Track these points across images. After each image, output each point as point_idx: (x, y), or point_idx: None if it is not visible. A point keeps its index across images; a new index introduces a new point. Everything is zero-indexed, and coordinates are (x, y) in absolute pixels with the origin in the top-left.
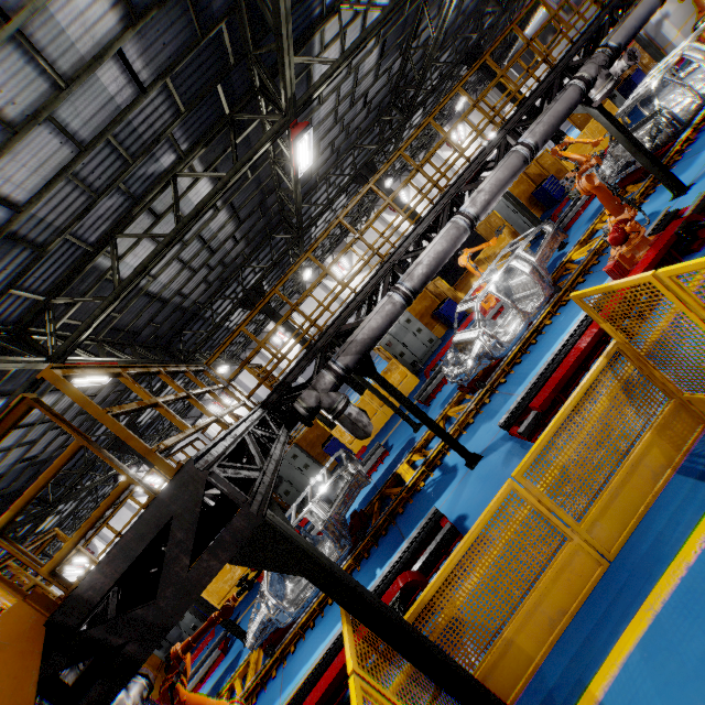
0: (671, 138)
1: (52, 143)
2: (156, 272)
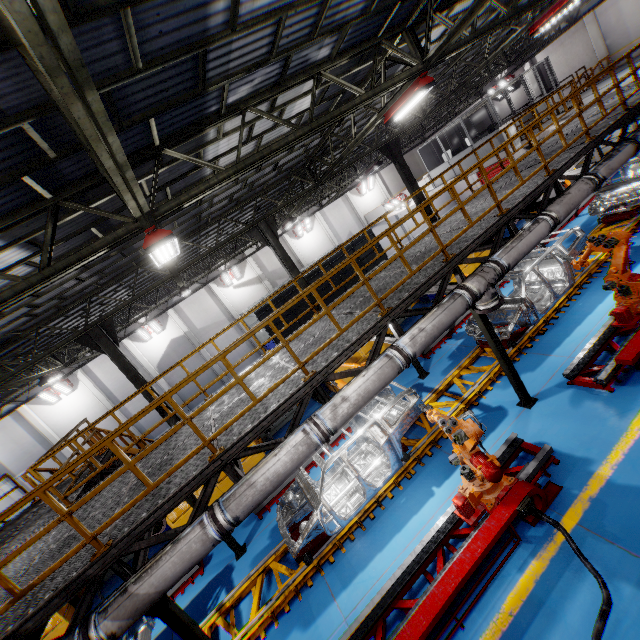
0: (528, 325)
1: None
2: None
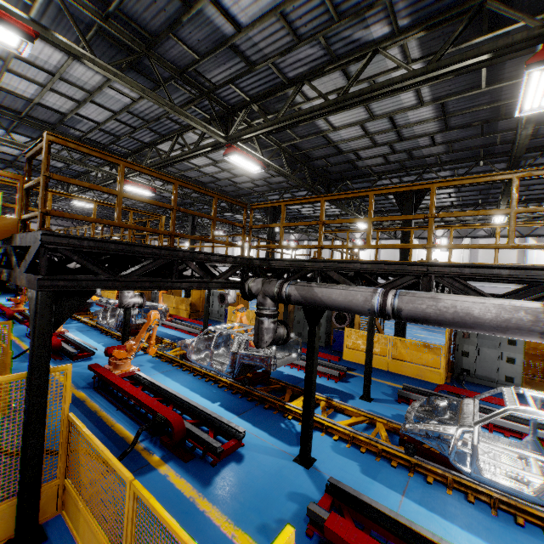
0: None
1: None
2: (339, 126)
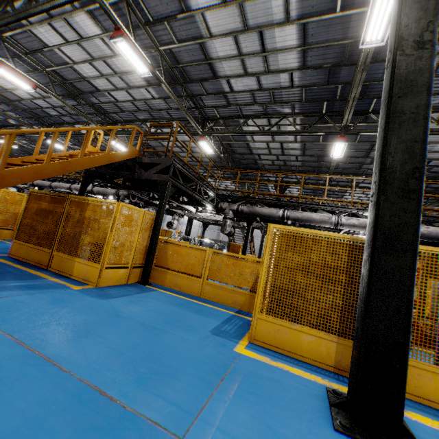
0: None
1: (254, 82)
2: (256, 141)
